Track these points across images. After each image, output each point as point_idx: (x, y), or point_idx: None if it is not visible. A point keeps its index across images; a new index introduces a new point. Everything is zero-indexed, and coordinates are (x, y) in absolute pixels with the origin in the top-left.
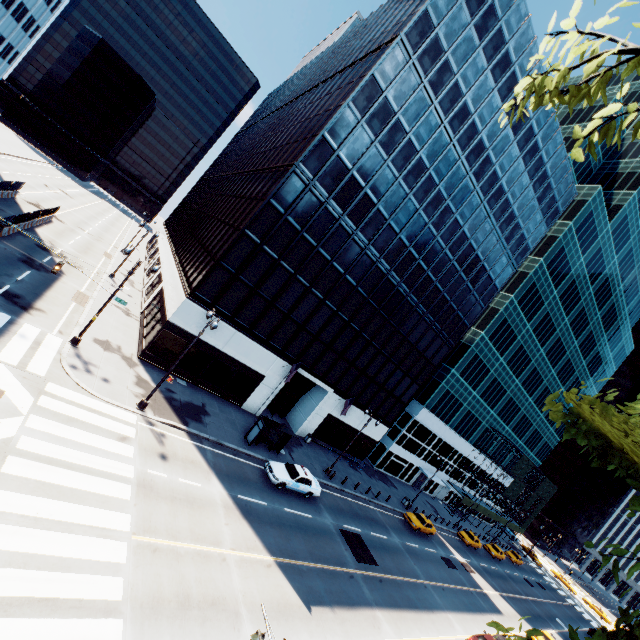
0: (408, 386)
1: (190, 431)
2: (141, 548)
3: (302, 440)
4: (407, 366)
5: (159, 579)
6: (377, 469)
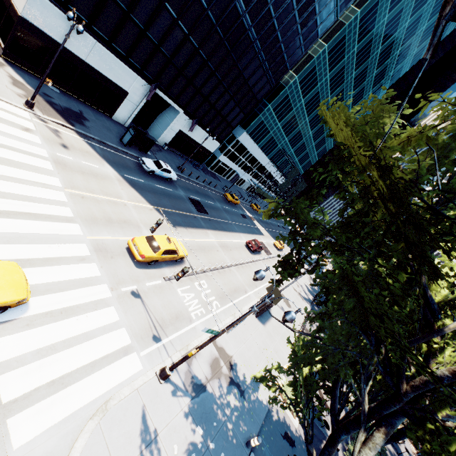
0: (237, 114)
1: (78, 131)
2: (74, 196)
3: (161, 148)
4: (239, 98)
5: (91, 210)
6: (210, 170)
